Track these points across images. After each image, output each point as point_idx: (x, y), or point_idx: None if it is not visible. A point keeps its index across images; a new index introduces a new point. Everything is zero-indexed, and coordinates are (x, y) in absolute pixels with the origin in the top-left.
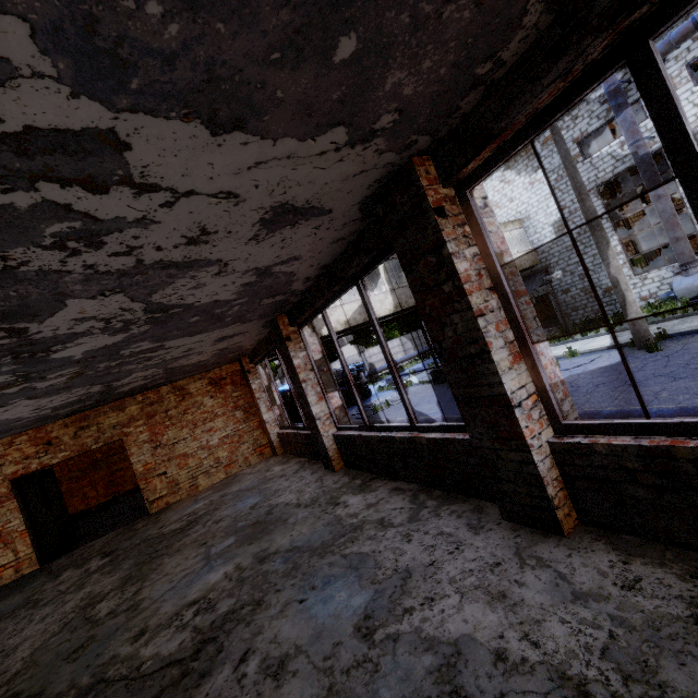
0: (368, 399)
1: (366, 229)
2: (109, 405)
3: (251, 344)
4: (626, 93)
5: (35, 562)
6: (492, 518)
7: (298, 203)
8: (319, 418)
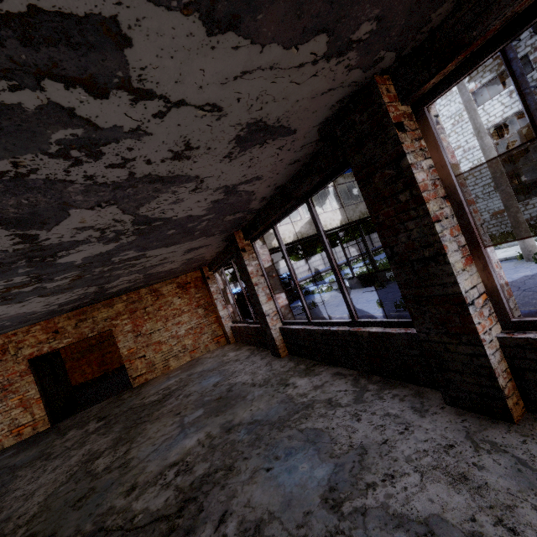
0: (297, 301)
1: (320, 151)
2: (101, 302)
3: (211, 255)
4: (516, 49)
5: (47, 422)
6: (434, 403)
7: (270, 121)
8: (268, 314)
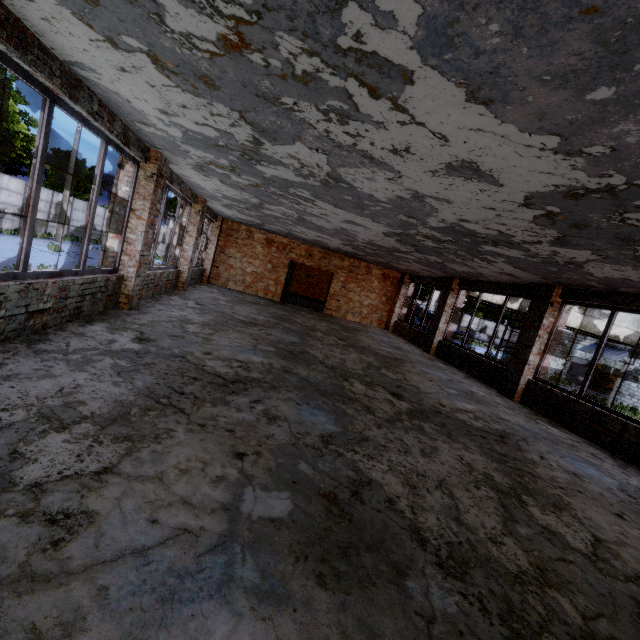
0: None
1: (527, 286)
2: (339, 255)
3: (424, 274)
4: None
5: (279, 298)
6: (494, 390)
7: (515, 275)
8: (439, 329)
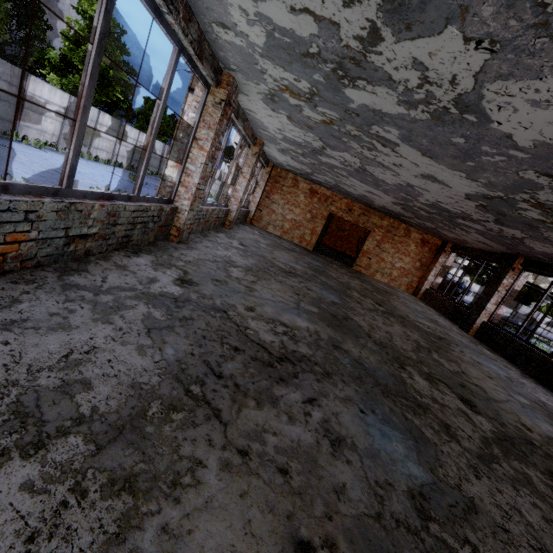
0: None
1: None
2: (379, 213)
3: (474, 246)
4: None
5: (312, 247)
6: None
7: None
8: (486, 310)
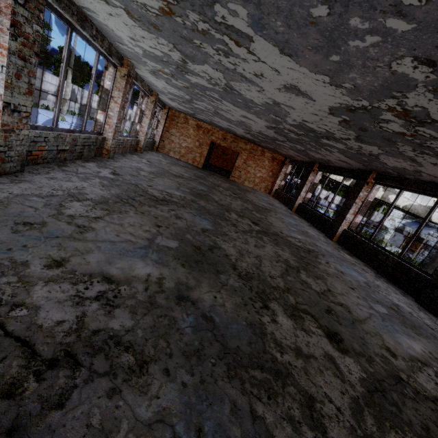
0: None
1: (357, 171)
2: (244, 140)
3: (298, 159)
4: None
5: (202, 166)
6: (323, 234)
7: (348, 162)
8: (300, 196)
